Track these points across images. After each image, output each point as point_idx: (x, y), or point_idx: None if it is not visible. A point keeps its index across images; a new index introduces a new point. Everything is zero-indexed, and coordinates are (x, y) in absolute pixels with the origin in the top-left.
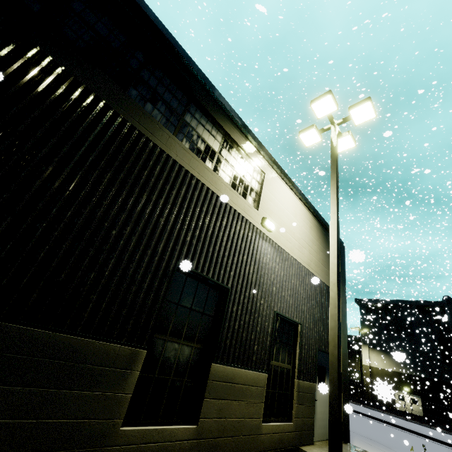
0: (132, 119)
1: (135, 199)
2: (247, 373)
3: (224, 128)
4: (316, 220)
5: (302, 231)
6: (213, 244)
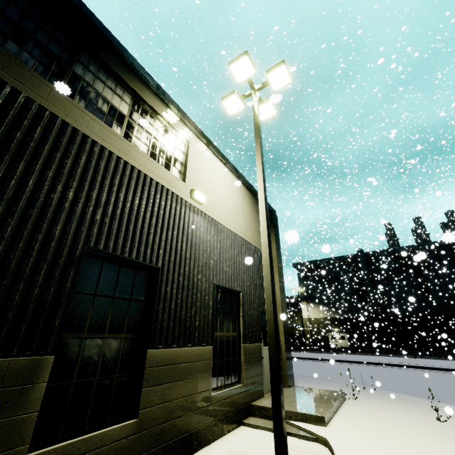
0: None
1: (6, 170)
2: (190, 350)
3: (132, 87)
4: (248, 191)
5: (235, 202)
6: (133, 222)
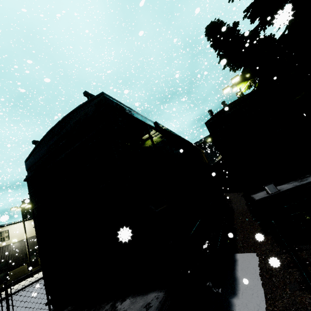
0: None
1: None
2: (20, 267)
3: None
4: None
5: (31, 228)
6: None
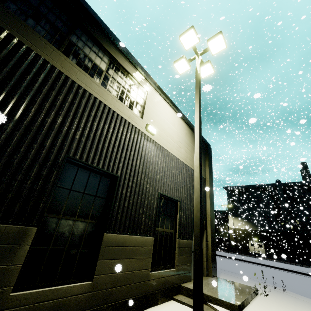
0: (9, 27)
1: (17, 99)
2: (136, 238)
3: (110, 52)
4: (190, 129)
5: (179, 136)
6: (102, 142)
